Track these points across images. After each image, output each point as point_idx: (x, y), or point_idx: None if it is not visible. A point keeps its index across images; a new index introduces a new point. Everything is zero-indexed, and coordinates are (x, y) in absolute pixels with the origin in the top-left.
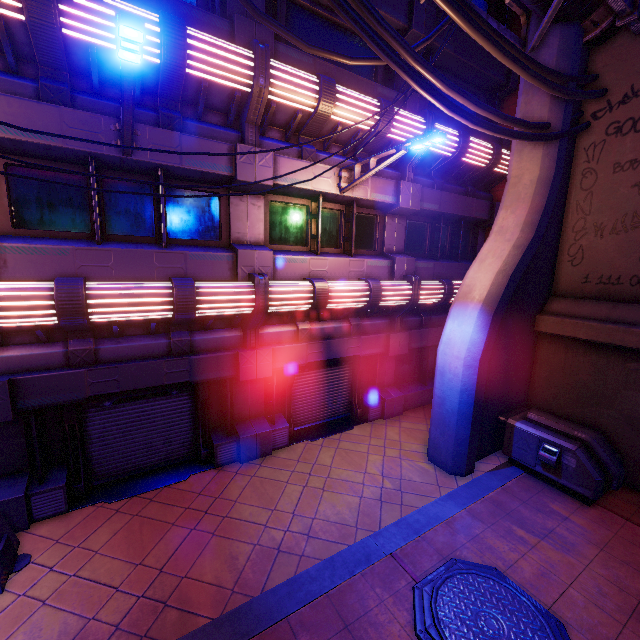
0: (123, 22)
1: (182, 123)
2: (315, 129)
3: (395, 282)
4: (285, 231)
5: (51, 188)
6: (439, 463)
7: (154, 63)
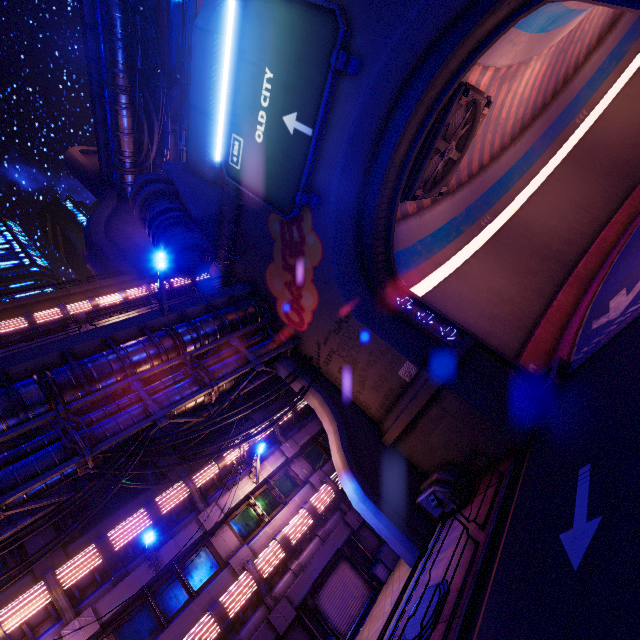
0: (147, 535)
1: (172, 533)
2: (226, 473)
3: (318, 491)
4: (248, 526)
5: (134, 622)
6: (412, 563)
7: (150, 524)
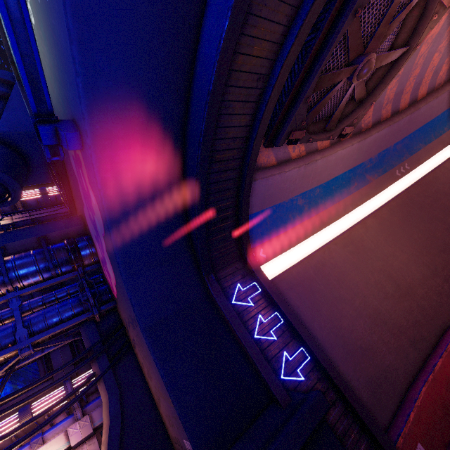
0: None
1: None
2: None
3: None
4: None
5: None
6: None
7: None
